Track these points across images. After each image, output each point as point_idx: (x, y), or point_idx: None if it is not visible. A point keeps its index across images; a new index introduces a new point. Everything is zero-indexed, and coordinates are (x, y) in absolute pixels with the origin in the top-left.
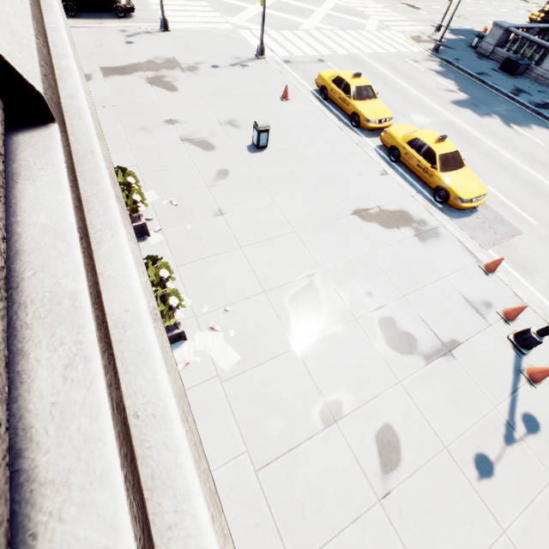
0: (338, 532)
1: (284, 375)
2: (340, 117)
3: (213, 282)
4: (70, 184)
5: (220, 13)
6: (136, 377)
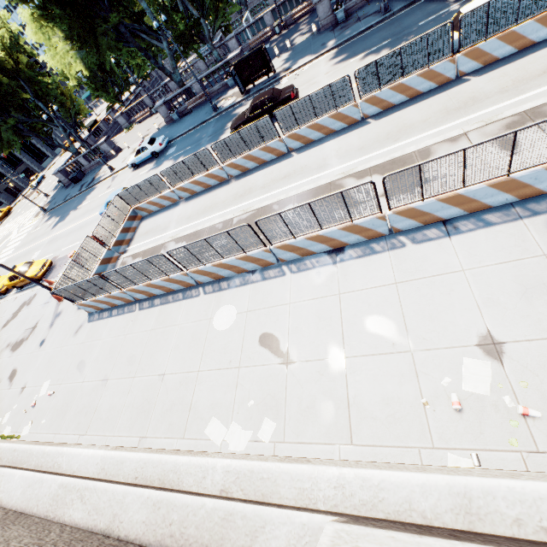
0: None
1: None
2: None
3: None
4: None
5: None
6: None
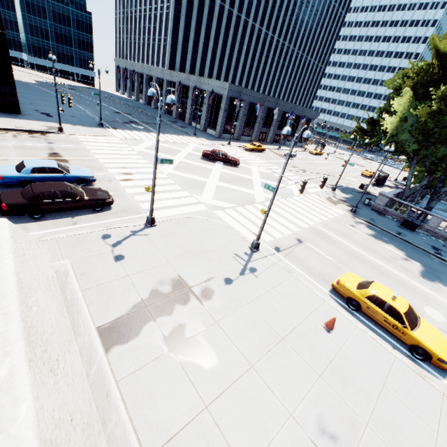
0: None
1: None
2: (389, 341)
3: None
4: None
5: (187, 190)
6: None
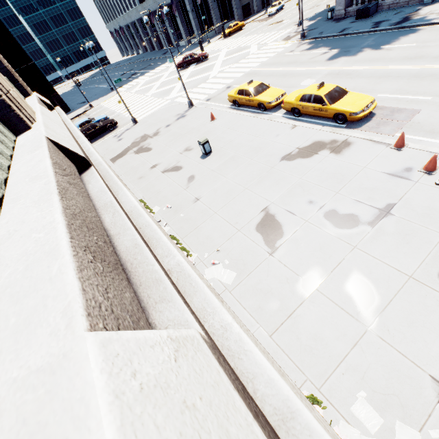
0: (343, 357)
1: (268, 273)
2: (252, 111)
3: (205, 239)
4: (102, 180)
5: (161, 98)
6: (138, 220)
